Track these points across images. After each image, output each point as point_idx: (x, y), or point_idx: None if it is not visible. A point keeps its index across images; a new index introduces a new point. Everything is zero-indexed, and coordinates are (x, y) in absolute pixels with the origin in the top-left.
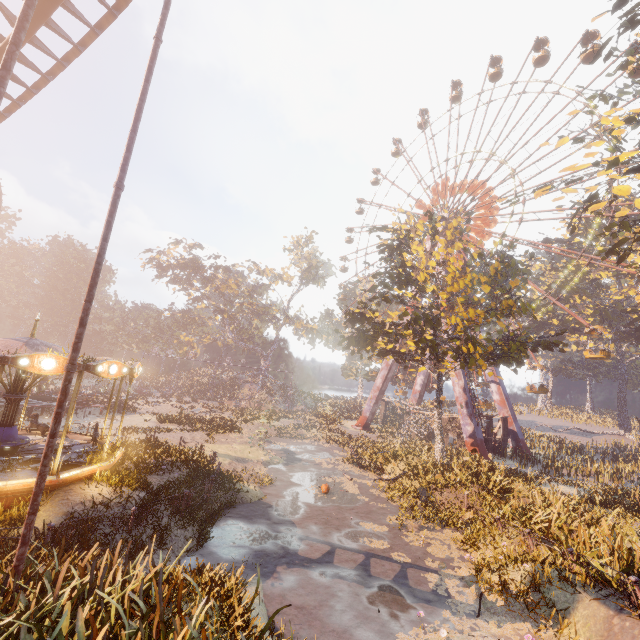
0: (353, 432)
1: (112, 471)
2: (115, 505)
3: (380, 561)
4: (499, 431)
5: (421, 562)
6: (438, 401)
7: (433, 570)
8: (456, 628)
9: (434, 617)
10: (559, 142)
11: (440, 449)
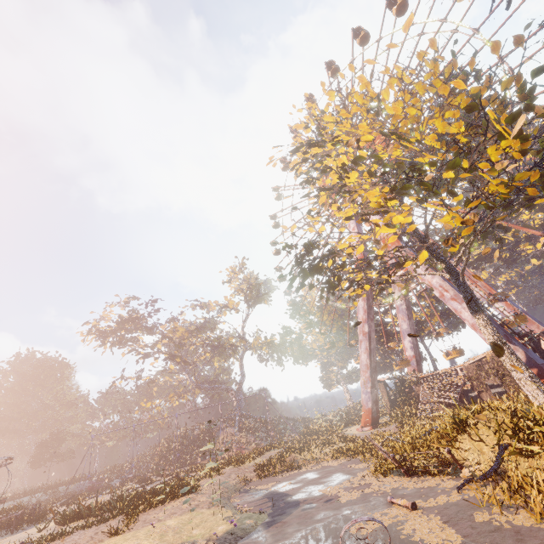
0: (363, 434)
1: None
2: None
3: None
4: None
5: None
6: (472, 302)
7: None
8: None
9: None
10: None
11: (529, 378)
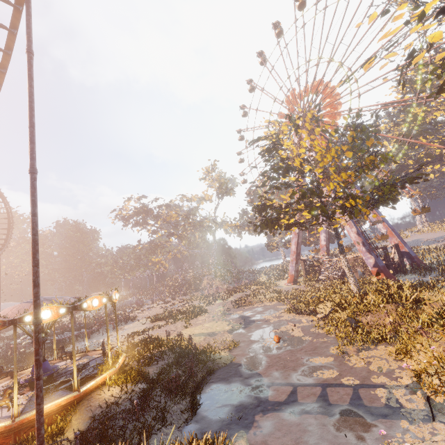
0: (287, 288)
1: (121, 372)
2: (124, 401)
3: (334, 389)
4: (395, 255)
5: (368, 381)
6: (340, 249)
7: (380, 385)
8: (417, 436)
9: (394, 430)
10: (369, 19)
11: (354, 283)
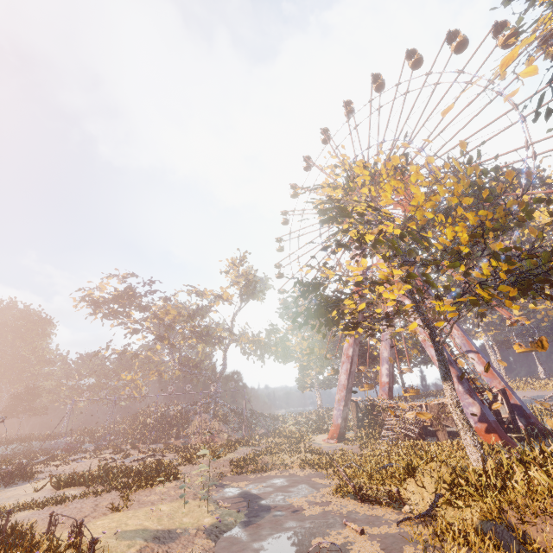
0: (328, 447)
1: None
2: None
3: None
4: (501, 408)
5: None
6: (444, 370)
7: None
8: None
9: None
10: None
11: (473, 443)
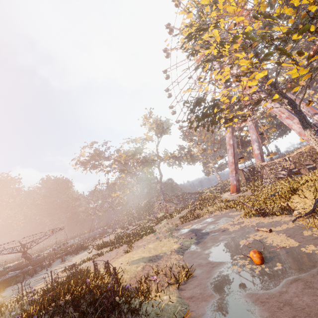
0: (232, 197)
1: None
2: None
3: None
4: None
5: None
6: (305, 122)
7: None
8: None
9: None
10: None
11: None
